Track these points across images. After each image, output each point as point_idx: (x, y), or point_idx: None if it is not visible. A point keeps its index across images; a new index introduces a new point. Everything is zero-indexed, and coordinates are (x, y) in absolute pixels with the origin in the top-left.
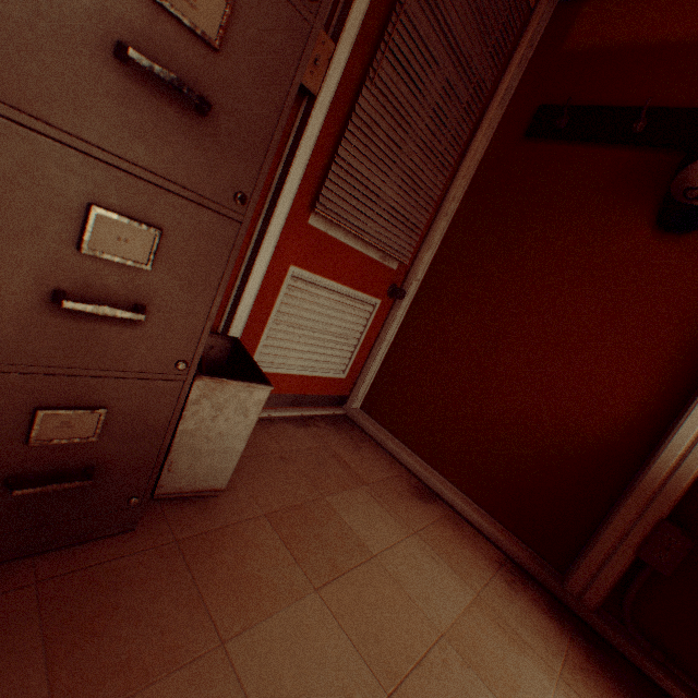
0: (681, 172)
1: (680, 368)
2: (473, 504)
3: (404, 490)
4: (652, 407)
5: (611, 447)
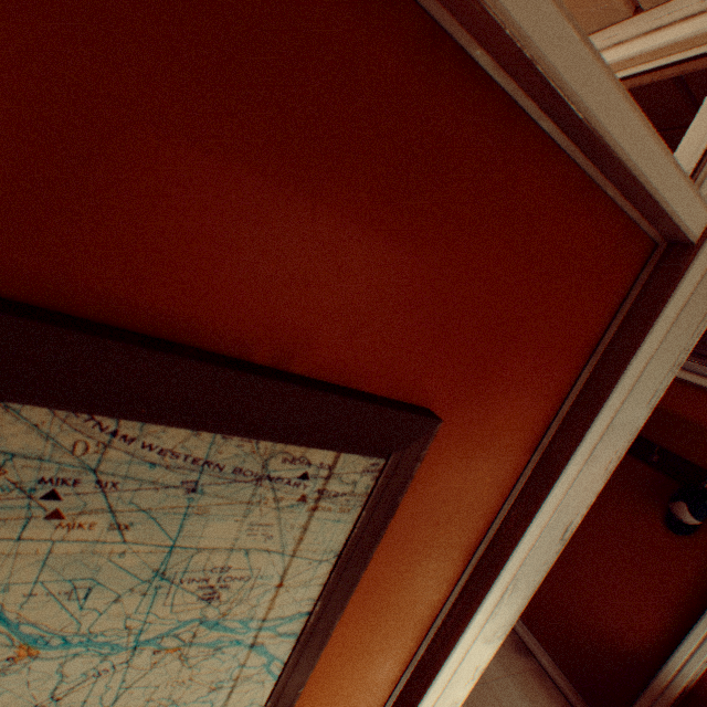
0: (669, 502)
1: (677, 617)
2: (554, 664)
3: (507, 642)
4: (662, 636)
5: (638, 654)
